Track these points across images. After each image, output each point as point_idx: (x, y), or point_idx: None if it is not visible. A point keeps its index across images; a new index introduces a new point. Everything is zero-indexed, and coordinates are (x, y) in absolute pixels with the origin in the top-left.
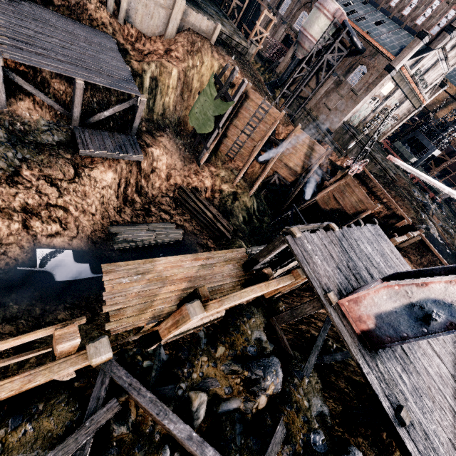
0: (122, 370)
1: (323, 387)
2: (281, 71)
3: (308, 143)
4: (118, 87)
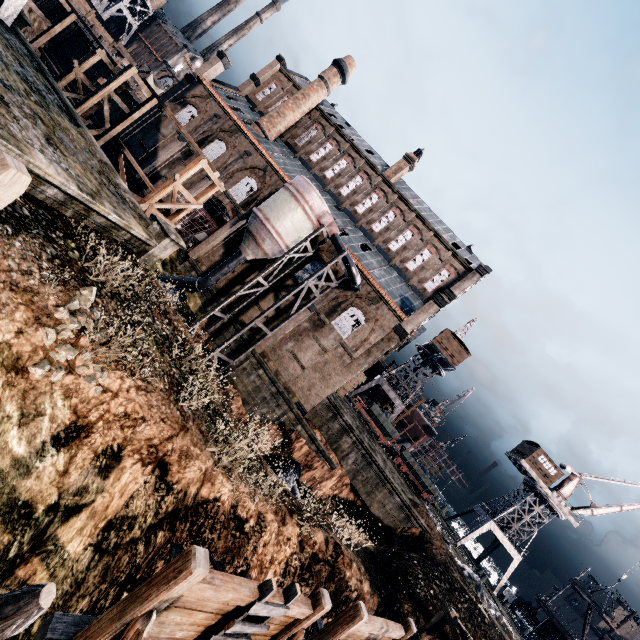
0: None
1: None
2: (201, 258)
3: (369, 633)
4: None
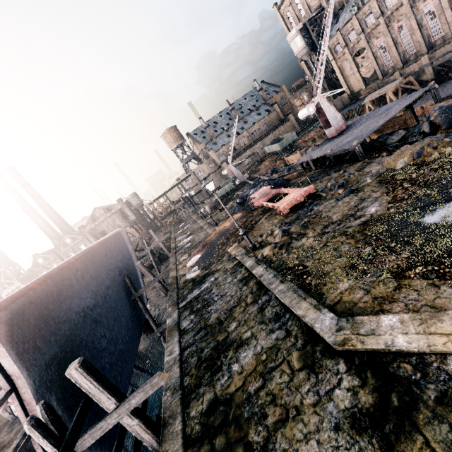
0: None
1: None
2: None
3: None
4: None
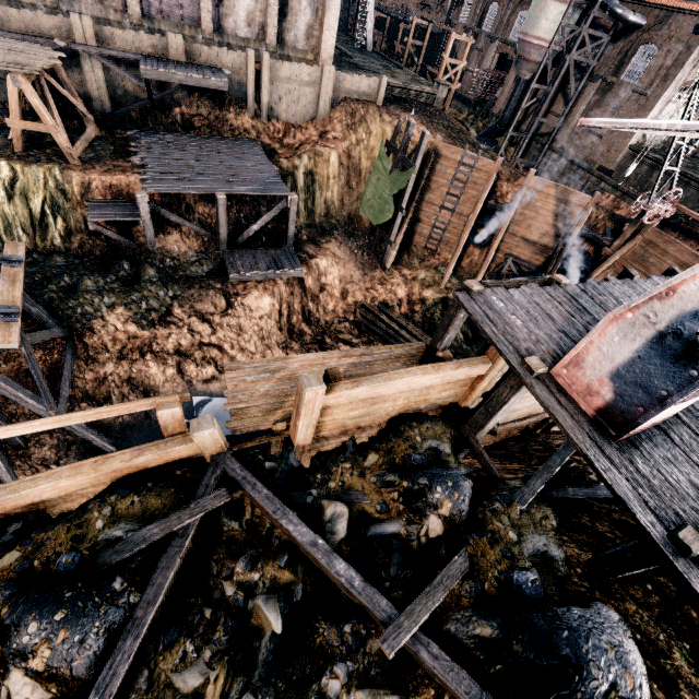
0: (236, 463)
1: (562, 529)
2: (502, 109)
3: (556, 194)
4: (263, 191)
